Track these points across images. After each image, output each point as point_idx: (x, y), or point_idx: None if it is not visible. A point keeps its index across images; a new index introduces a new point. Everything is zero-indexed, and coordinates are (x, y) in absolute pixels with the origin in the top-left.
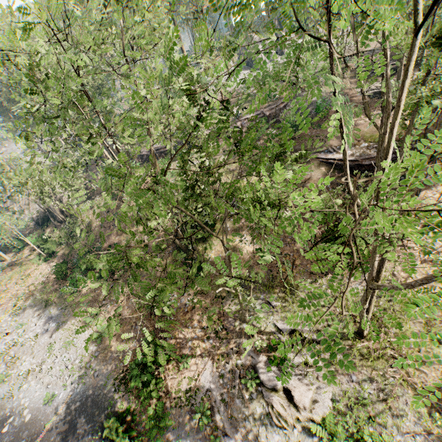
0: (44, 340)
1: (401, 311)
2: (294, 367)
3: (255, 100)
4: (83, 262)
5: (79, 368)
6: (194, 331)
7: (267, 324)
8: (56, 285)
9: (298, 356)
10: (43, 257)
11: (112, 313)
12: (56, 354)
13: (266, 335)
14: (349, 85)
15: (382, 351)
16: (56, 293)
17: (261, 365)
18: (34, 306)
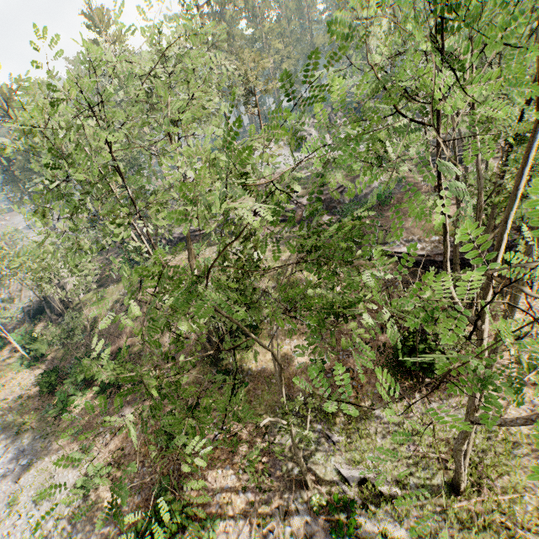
0: (7, 487)
1: (506, 454)
2: (367, 538)
3: (307, 184)
4: (81, 371)
5: (51, 535)
6: (225, 477)
7: (327, 469)
8: (39, 402)
9: (371, 522)
10: (27, 362)
11: (111, 447)
12: (20, 511)
13: (325, 487)
14: (411, 174)
15: (488, 515)
16: (37, 414)
17: (320, 536)
18: (1, 433)
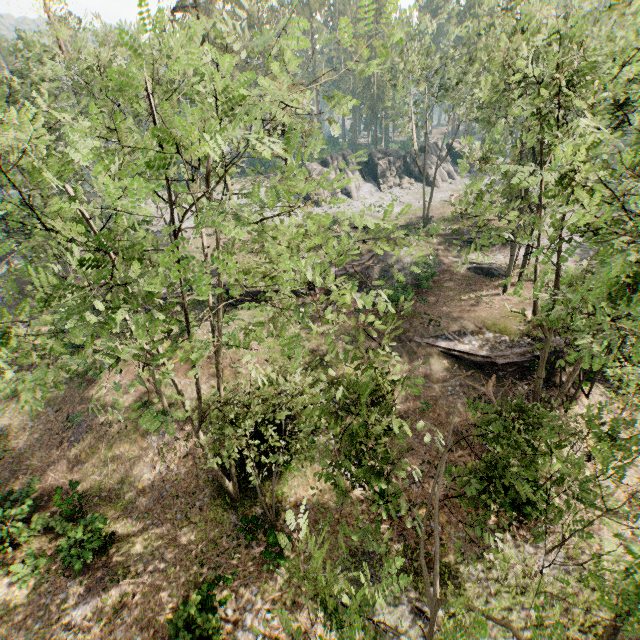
0: None
1: None
2: None
3: None
4: None
5: None
6: None
7: None
8: None
9: None
10: None
11: None
12: None
13: None
14: (441, 252)
15: None
16: None
17: None
18: None
